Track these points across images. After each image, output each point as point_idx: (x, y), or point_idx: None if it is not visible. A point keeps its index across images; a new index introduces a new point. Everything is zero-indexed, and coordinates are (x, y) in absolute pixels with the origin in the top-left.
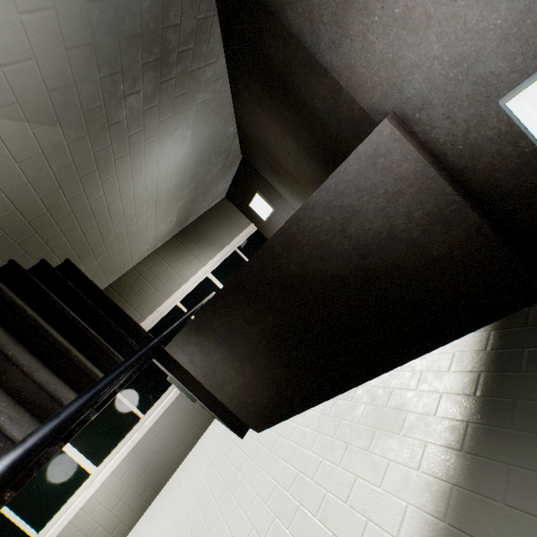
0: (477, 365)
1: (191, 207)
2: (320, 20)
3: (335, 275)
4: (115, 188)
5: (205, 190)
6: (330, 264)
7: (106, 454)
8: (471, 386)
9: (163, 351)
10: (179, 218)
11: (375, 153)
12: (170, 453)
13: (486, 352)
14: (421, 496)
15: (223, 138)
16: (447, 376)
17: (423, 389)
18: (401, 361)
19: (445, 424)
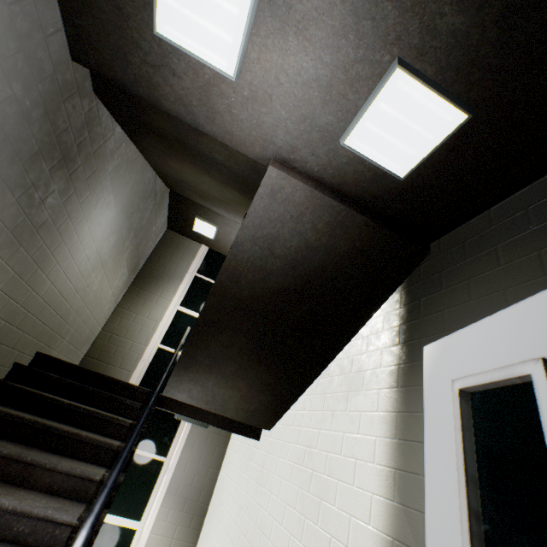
0: (397, 320)
1: (138, 253)
2: (191, 104)
3: (279, 288)
4: (60, 274)
5: (146, 232)
6: (272, 281)
7: (143, 507)
8: (396, 338)
9: (162, 397)
10: (130, 267)
11: (272, 191)
12: (203, 479)
13: (401, 309)
14: (382, 428)
15: (145, 184)
16: (383, 335)
17: (370, 350)
18: (353, 333)
19: (387, 372)
